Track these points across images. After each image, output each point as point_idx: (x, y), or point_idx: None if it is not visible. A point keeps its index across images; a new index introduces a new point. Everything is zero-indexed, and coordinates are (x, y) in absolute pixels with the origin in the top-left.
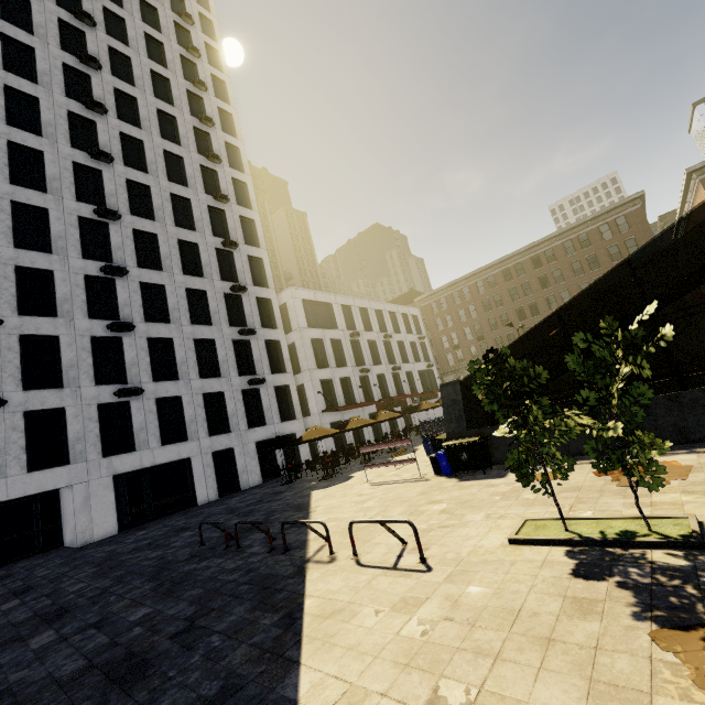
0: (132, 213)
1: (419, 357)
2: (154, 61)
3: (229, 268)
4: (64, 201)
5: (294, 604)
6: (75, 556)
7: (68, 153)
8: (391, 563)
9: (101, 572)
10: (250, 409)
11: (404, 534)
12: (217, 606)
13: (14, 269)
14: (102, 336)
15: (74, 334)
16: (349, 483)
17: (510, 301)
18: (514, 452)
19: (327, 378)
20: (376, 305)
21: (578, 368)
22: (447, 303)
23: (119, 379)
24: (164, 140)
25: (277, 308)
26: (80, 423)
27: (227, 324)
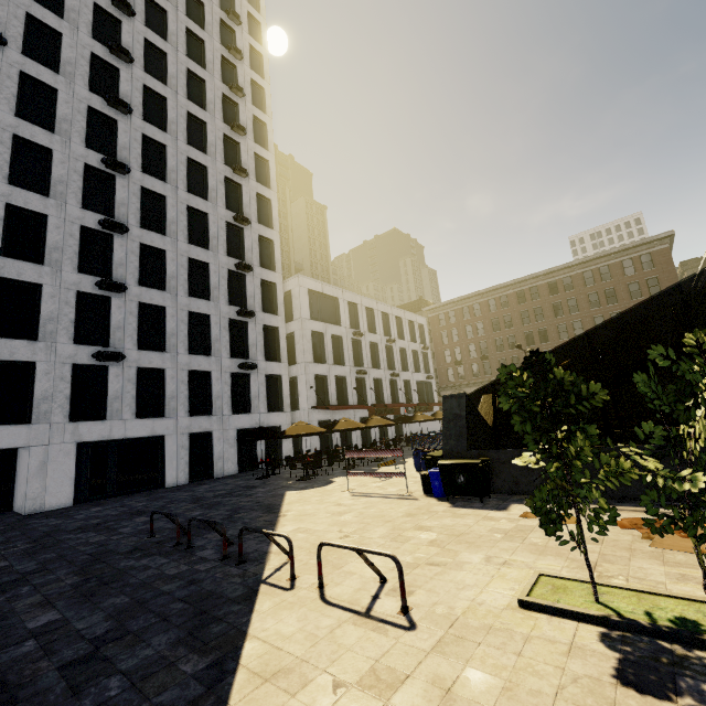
0: (144, 170)
1: (419, 367)
2: (192, 20)
3: (237, 244)
4: (72, 144)
5: (230, 646)
6: (16, 525)
7: (85, 96)
8: (364, 606)
9: (32, 550)
10: (237, 394)
11: (384, 566)
12: (136, 628)
13: (5, 206)
14: (90, 293)
15: (59, 285)
16: (328, 488)
17: (520, 324)
18: (544, 489)
19: (322, 374)
20: (383, 307)
21: (650, 392)
22: (456, 317)
23: (101, 341)
24: (190, 102)
25: (281, 294)
26: (50, 381)
27: (226, 302)
